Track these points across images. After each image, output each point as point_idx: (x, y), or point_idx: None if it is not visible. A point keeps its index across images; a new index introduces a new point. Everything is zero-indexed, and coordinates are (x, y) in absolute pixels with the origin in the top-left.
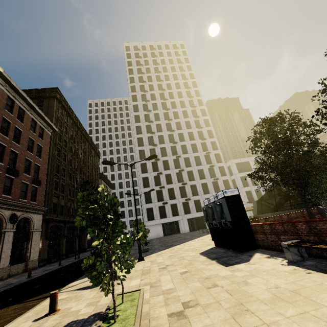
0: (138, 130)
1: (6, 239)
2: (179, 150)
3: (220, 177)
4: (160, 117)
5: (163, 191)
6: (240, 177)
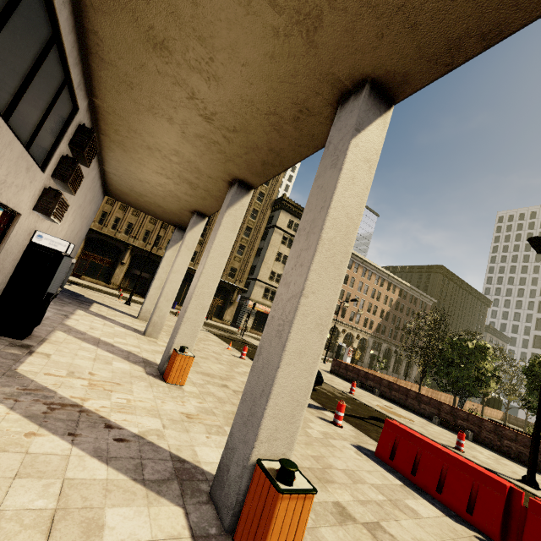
0: None
1: (403, 364)
2: None
3: None
4: None
5: None
6: None
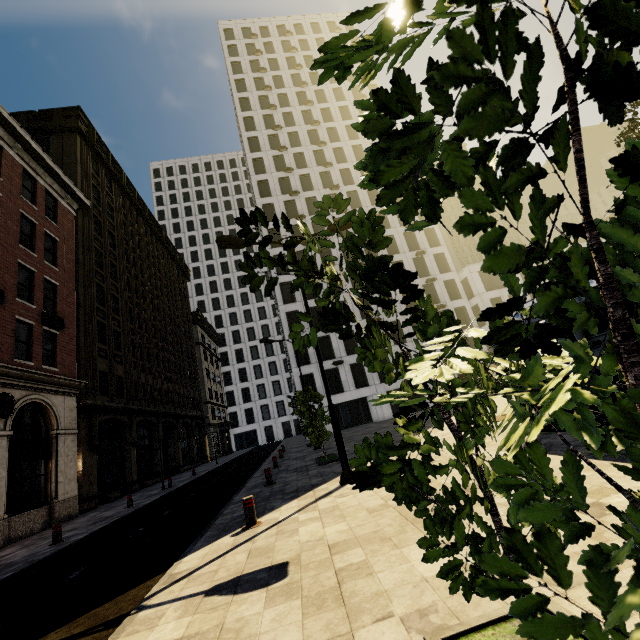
0: (268, 212)
1: None
2: None
3: (450, 302)
4: (314, 182)
5: (333, 339)
6: (490, 299)
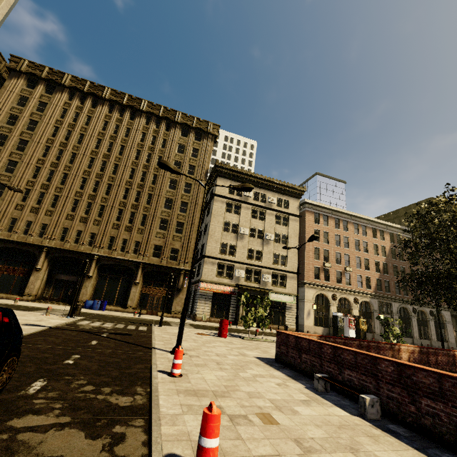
0: None
1: (430, 325)
2: None
3: None
4: None
5: None
6: None
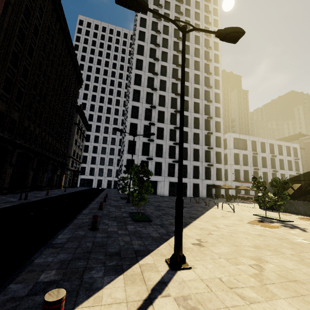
0: (139, 64)
1: None
2: (179, 104)
3: (215, 148)
4: (168, 58)
5: (151, 145)
6: (234, 153)
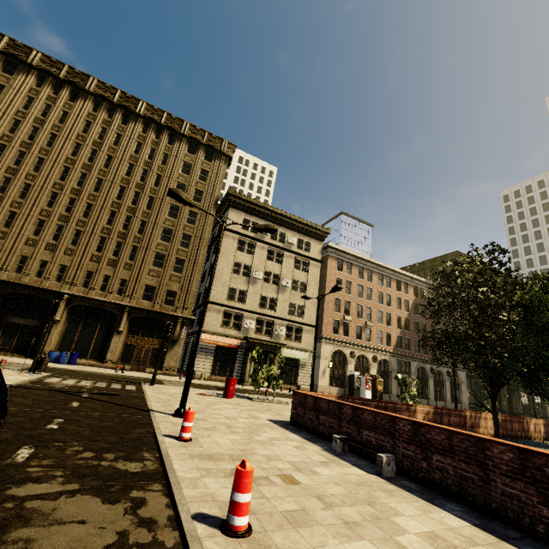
0: None
1: (446, 385)
2: None
3: None
4: None
5: None
6: None
